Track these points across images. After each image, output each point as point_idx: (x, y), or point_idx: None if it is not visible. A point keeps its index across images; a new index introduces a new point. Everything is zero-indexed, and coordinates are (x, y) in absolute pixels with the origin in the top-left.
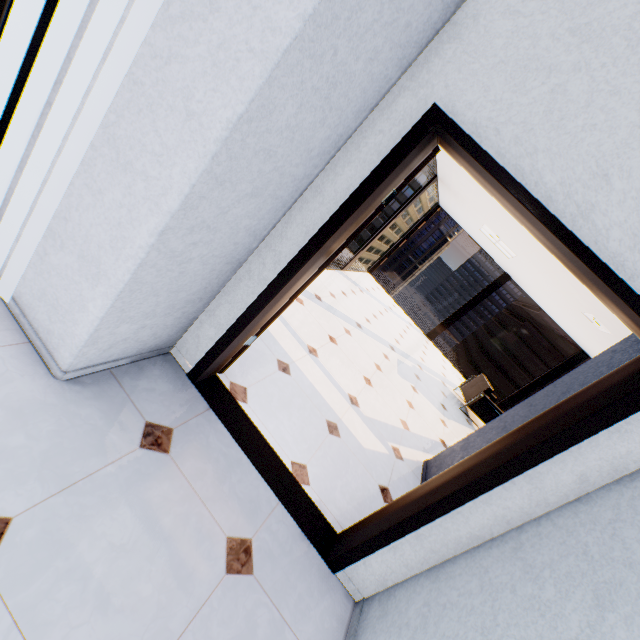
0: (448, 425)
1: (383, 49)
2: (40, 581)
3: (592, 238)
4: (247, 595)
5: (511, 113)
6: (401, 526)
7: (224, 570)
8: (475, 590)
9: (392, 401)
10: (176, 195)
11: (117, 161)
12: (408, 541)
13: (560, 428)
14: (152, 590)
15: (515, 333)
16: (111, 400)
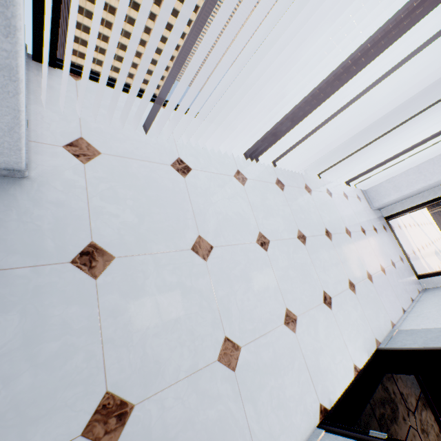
0: None
1: None
2: (382, 240)
3: None
4: (403, 266)
5: None
6: None
7: (399, 259)
8: None
9: (431, 261)
10: (432, 181)
11: (417, 171)
12: None
13: None
14: (392, 252)
15: None
16: (377, 216)
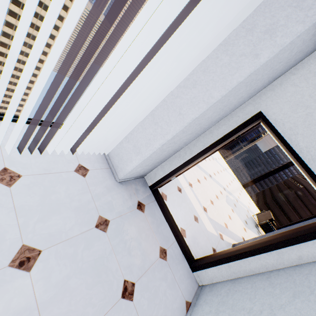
0: (247, 231)
1: (244, 95)
2: (116, 240)
3: (315, 169)
4: (165, 267)
5: (289, 119)
6: (222, 260)
7: (159, 256)
8: (249, 287)
9: (221, 213)
10: (170, 135)
11: (153, 121)
12: (224, 266)
13: (293, 236)
14: (140, 253)
15: (295, 192)
16: (129, 191)
